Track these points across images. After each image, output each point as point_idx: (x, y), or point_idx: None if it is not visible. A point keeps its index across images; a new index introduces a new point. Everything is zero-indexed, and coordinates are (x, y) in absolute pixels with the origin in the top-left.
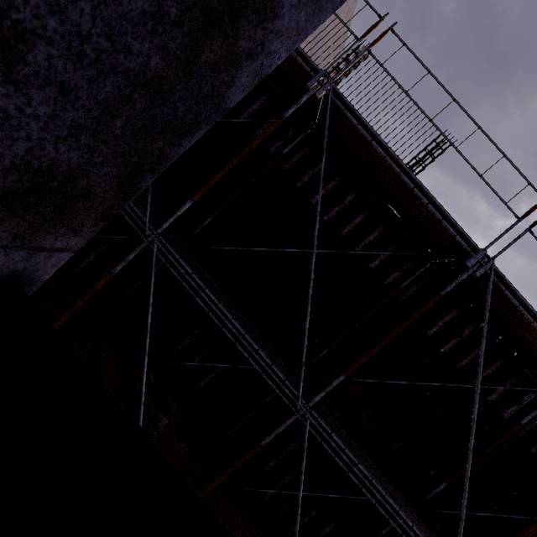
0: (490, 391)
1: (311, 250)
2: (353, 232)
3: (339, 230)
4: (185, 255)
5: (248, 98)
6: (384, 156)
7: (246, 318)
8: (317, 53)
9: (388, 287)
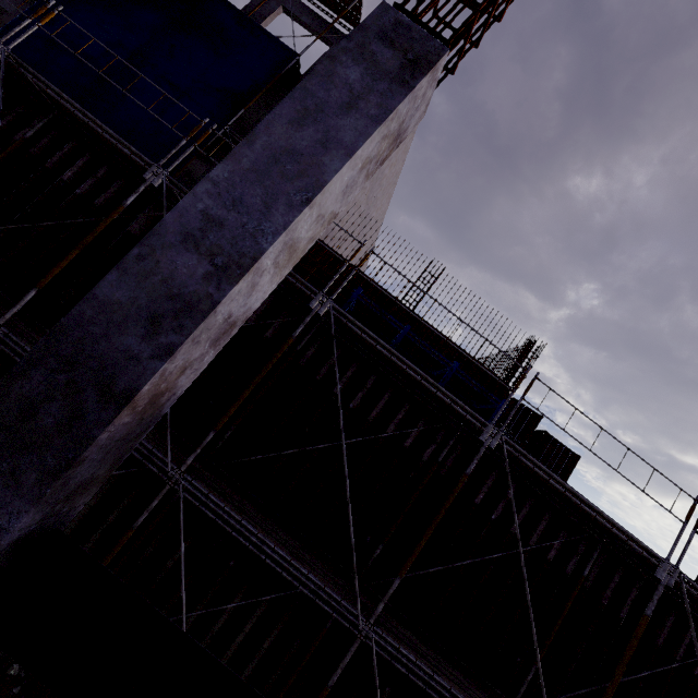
0: (694, 662)
1: (489, 556)
2: (522, 523)
3: (509, 525)
4: (383, 620)
5: (389, 406)
6: (563, 491)
7: (453, 667)
8: (363, 233)
9: (569, 574)
